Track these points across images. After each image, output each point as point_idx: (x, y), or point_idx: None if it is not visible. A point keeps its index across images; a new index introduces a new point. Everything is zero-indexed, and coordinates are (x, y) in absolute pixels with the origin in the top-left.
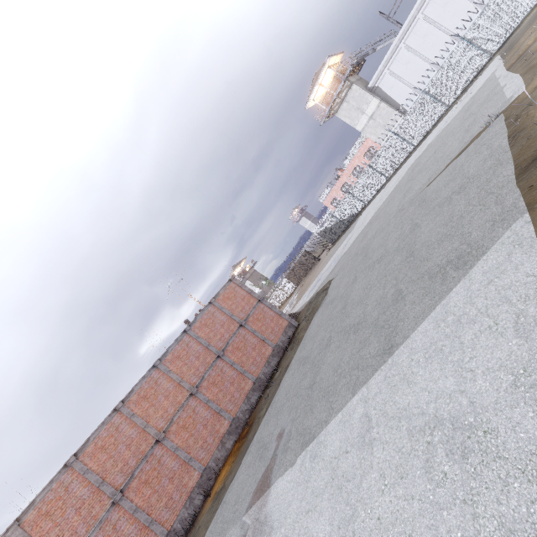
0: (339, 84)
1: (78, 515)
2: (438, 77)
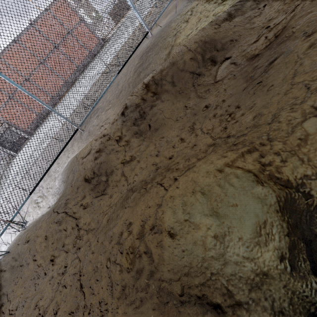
0: None
1: None
2: None
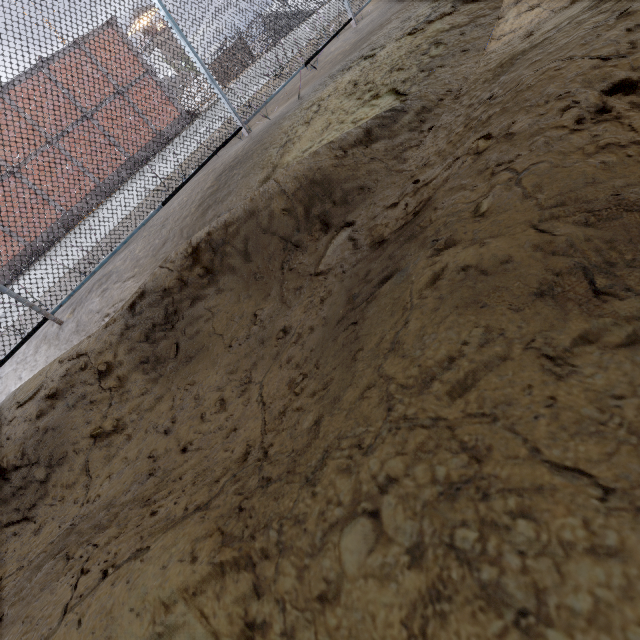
0: None
1: None
2: None
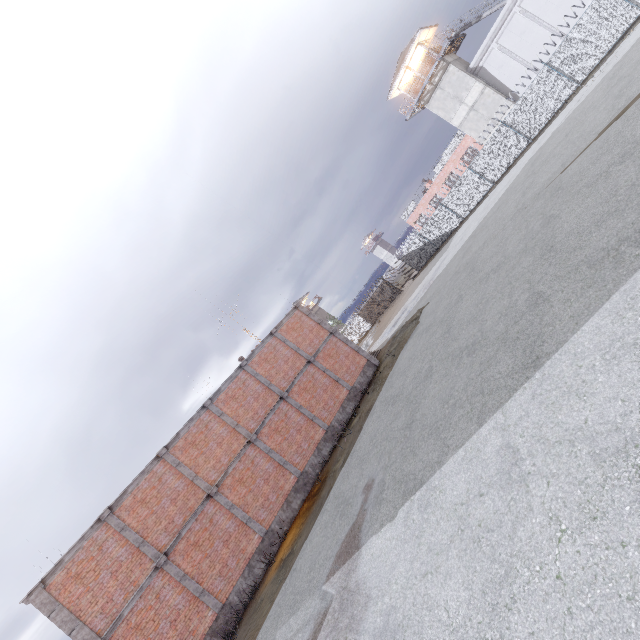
0: (431, 65)
1: (114, 580)
2: (567, 44)
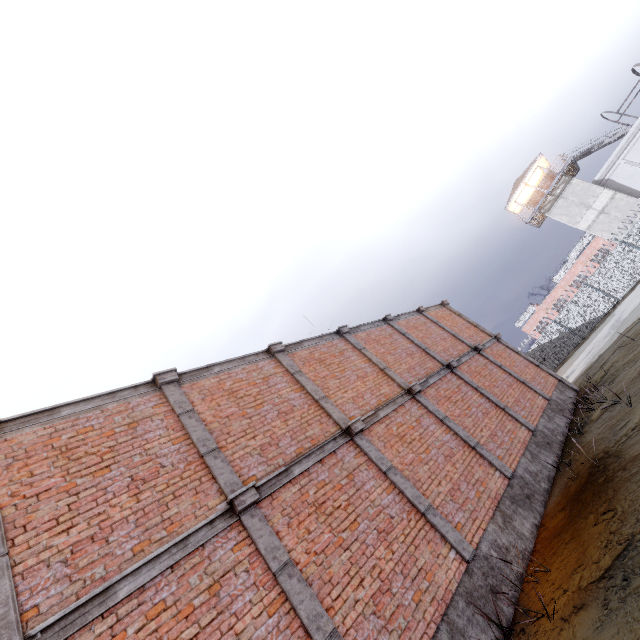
0: (552, 181)
1: (131, 496)
2: None
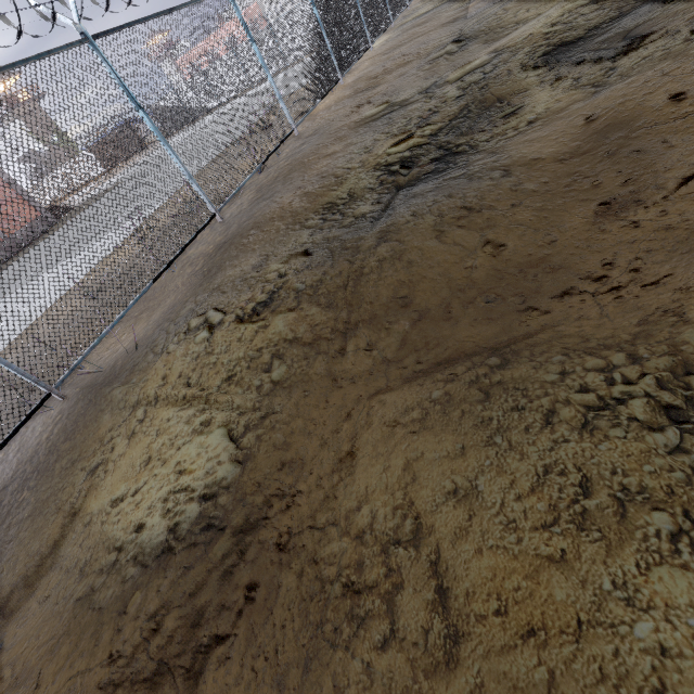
0: None
1: None
2: None
